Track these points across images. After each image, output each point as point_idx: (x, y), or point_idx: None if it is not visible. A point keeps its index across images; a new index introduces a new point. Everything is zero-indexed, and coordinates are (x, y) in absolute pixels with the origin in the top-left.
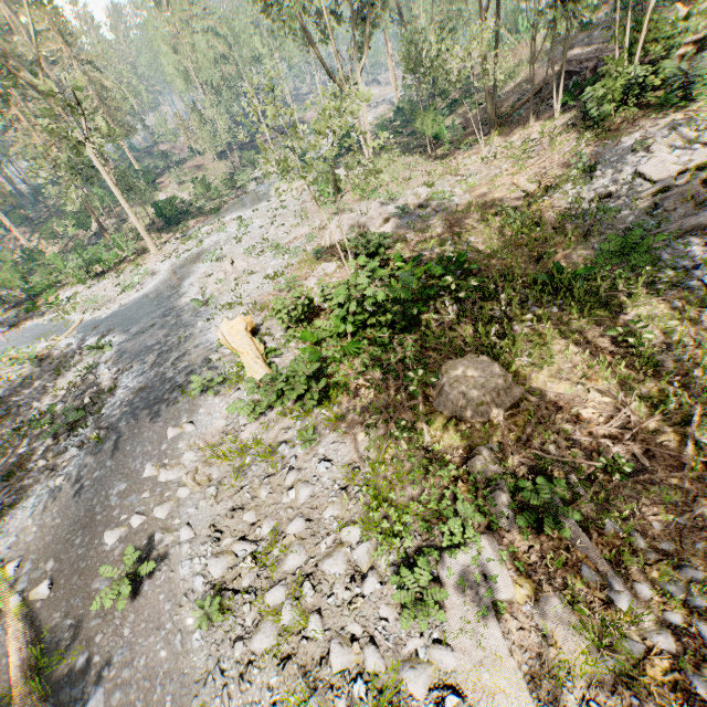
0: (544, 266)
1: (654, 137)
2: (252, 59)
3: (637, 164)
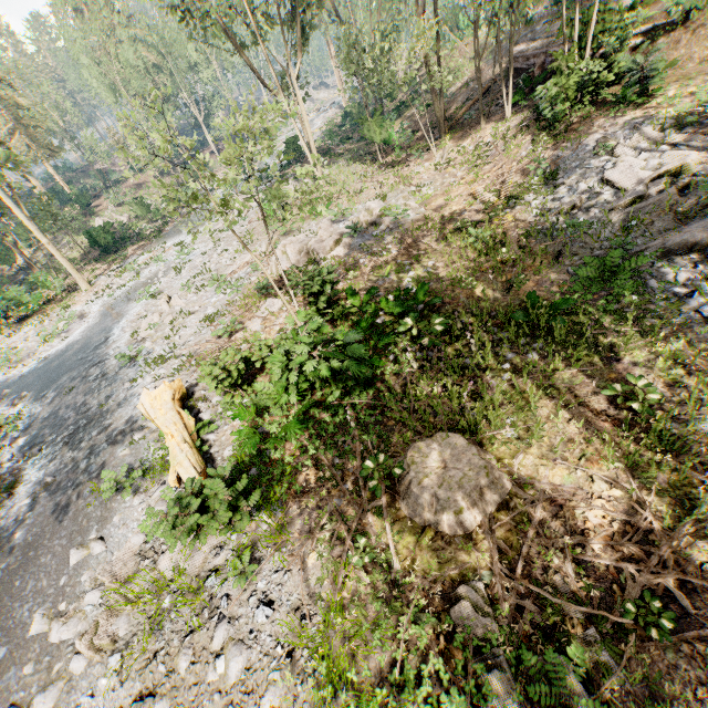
0: (515, 296)
1: (616, 138)
2: (187, 67)
3: (603, 169)
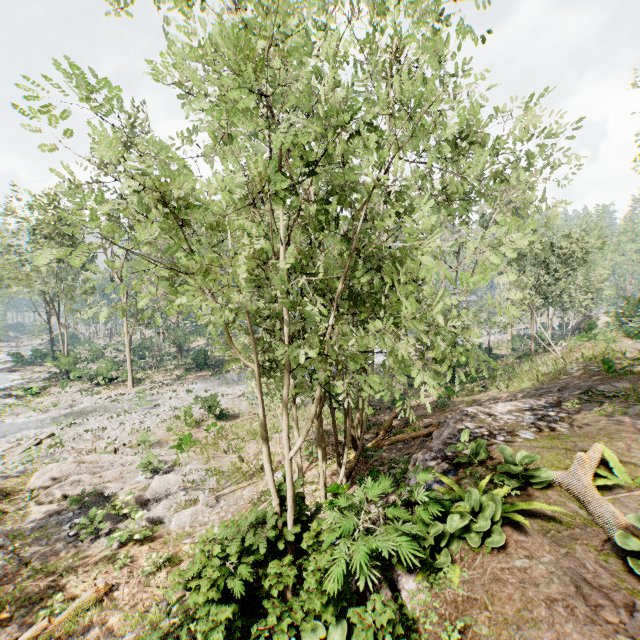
0: None
1: None
2: None
3: None
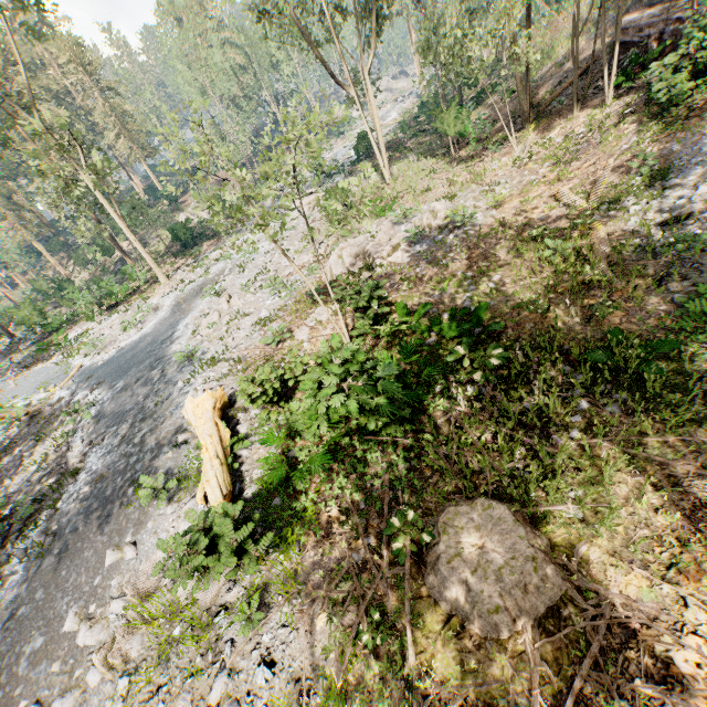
0: (596, 327)
1: None
2: (269, 66)
3: None
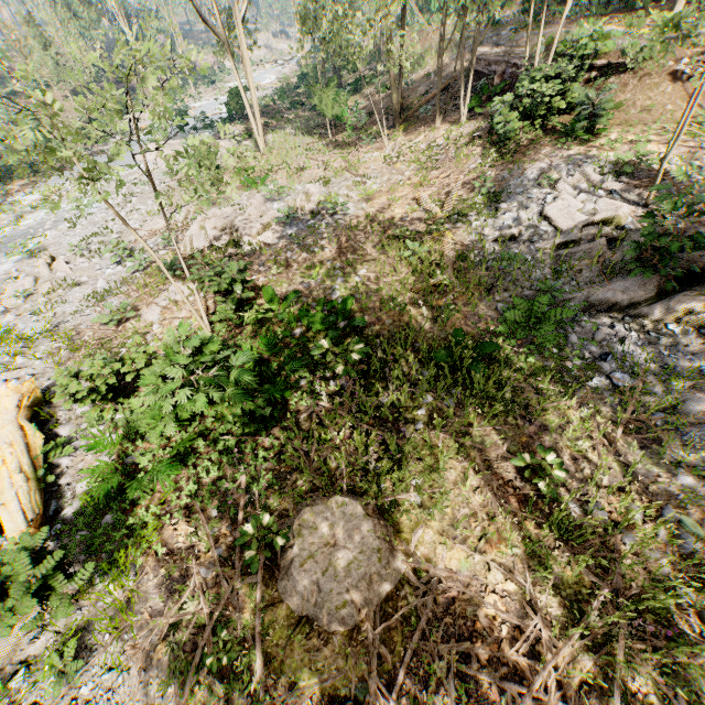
0: (442, 328)
1: (560, 172)
2: None
3: (543, 202)
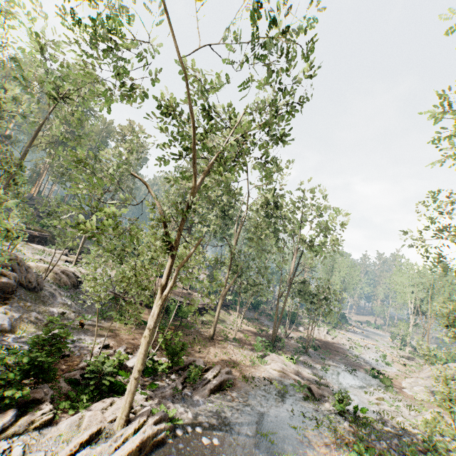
0: None
1: None
2: None
3: None
